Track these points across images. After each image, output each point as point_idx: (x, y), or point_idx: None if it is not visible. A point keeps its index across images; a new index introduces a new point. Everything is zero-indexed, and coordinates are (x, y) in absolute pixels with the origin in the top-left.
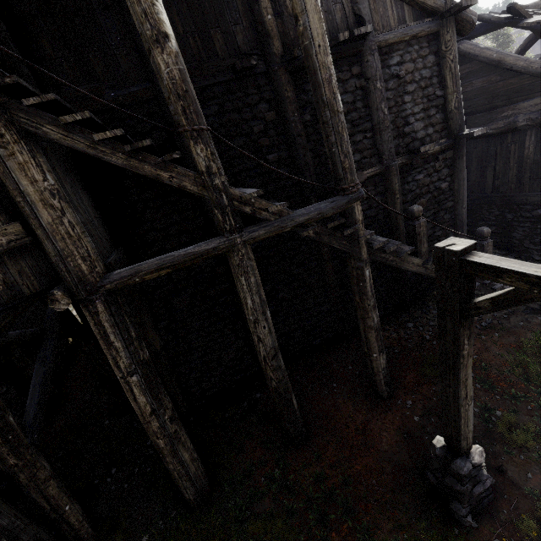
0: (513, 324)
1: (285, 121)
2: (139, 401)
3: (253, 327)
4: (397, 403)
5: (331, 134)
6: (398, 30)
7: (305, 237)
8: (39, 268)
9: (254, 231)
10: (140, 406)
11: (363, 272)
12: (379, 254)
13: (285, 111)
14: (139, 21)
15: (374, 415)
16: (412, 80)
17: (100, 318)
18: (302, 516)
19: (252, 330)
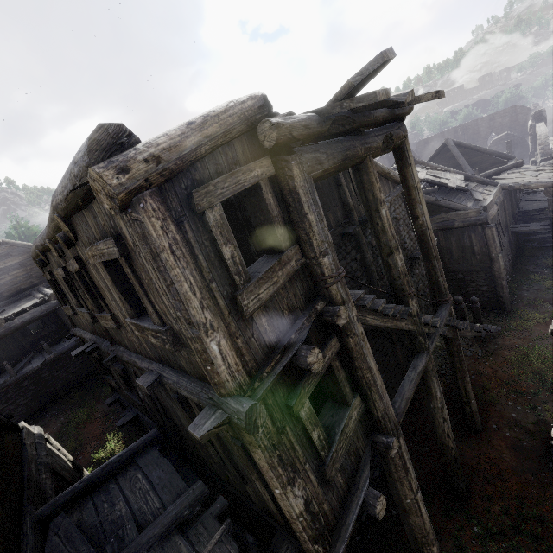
0: (492, 348)
1: (364, 258)
2: (423, 515)
3: (440, 412)
4: (489, 430)
5: (438, 271)
6: (391, 194)
7: (384, 332)
8: (362, 428)
9: (432, 343)
10: (424, 519)
11: (460, 347)
12: (459, 331)
13: (364, 252)
14: (389, 240)
15: (485, 447)
16: (400, 218)
17: (402, 450)
18: (523, 546)
19: (439, 414)
